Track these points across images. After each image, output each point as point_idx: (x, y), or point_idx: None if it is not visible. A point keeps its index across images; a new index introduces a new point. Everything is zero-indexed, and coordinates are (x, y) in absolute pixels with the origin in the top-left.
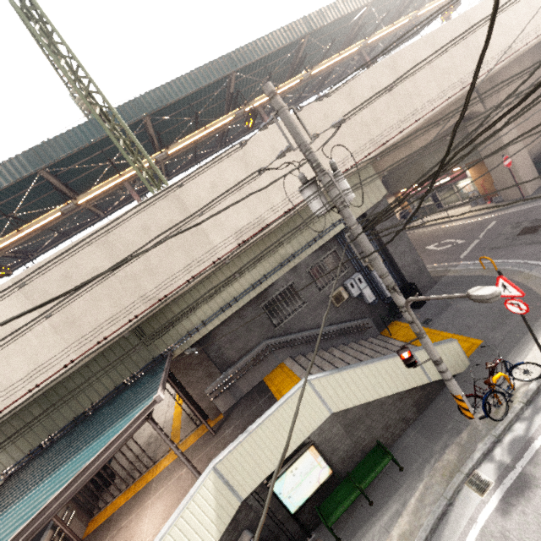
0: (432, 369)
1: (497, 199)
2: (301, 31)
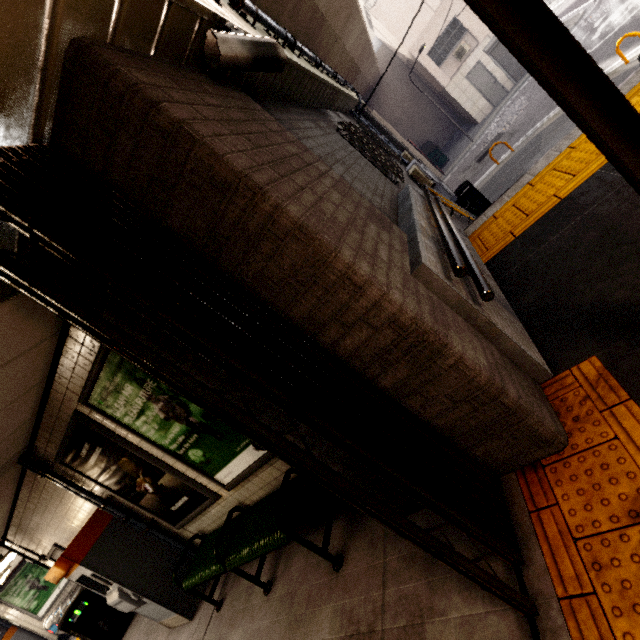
0: None
1: None
2: None
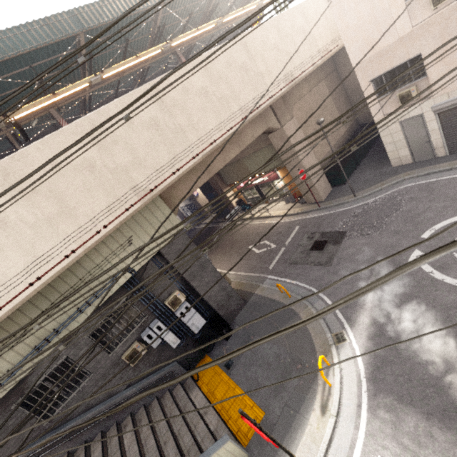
0: None
1: (302, 200)
2: (67, 28)
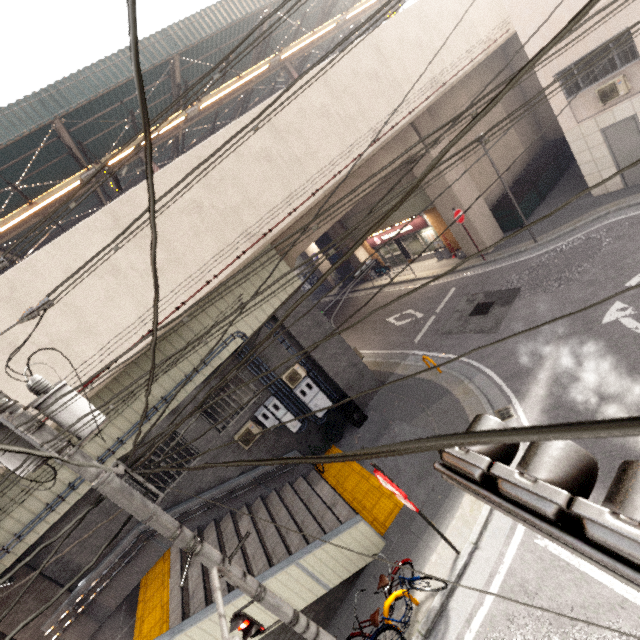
0: (330, 573)
1: (460, 254)
2: (160, 52)
